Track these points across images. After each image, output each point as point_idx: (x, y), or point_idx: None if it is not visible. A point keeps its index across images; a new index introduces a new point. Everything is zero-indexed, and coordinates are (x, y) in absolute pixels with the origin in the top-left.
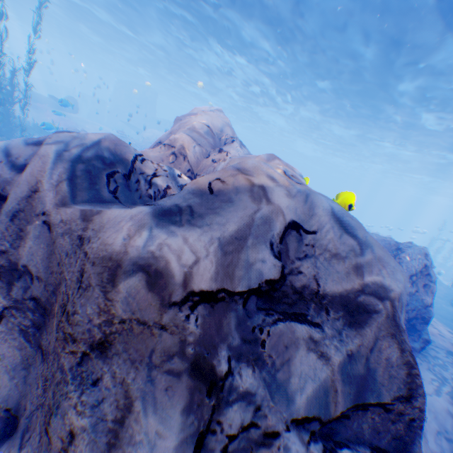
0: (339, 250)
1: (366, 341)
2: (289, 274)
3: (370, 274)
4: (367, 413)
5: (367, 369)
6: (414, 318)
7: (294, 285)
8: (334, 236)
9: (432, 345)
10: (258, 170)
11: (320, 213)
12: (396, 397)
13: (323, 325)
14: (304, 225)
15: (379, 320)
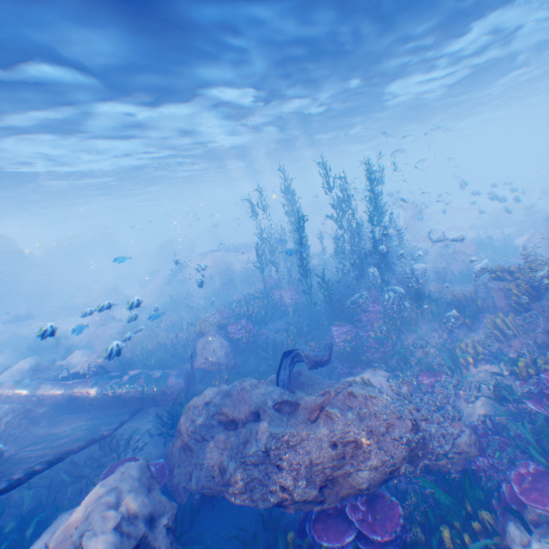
0: None
1: None
2: None
3: None
4: None
5: None
6: None
7: None
8: None
9: None
10: None
11: None
12: None
13: None
14: None
15: None
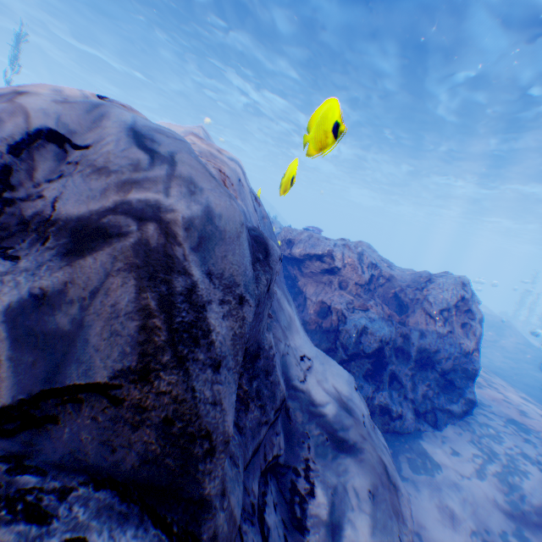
0: (111, 165)
1: (83, 277)
2: (23, 201)
3: (145, 192)
4: (84, 409)
5: (80, 326)
6: (452, 371)
7: (26, 215)
8: (115, 150)
9: (486, 411)
10: (49, 87)
11: (109, 125)
12: (119, 371)
13: (25, 258)
14: (75, 139)
15: (118, 246)
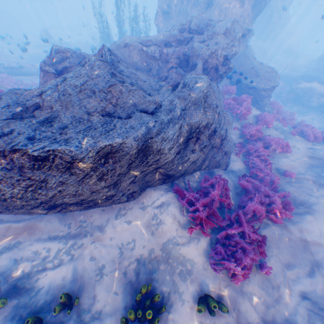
0: None
1: None
2: None
3: None
4: None
5: None
6: None
7: None
8: None
9: None
10: None
11: None
12: None
13: None
14: None
15: None
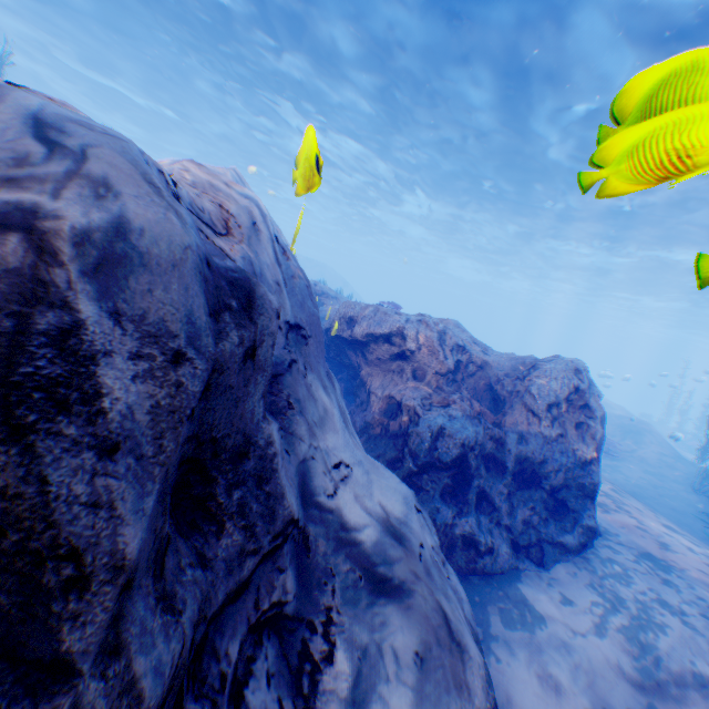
0: None
1: None
2: None
3: (22, 192)
4: None
5: None
6: (564, 488)
7: None
8: None
9: (613, 542)
10: None
11: (1, 111)
12: None
13: None
14: None
15: None
